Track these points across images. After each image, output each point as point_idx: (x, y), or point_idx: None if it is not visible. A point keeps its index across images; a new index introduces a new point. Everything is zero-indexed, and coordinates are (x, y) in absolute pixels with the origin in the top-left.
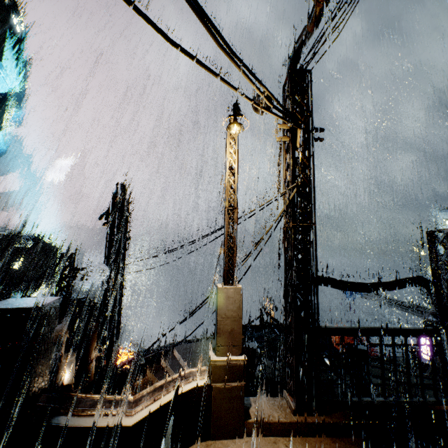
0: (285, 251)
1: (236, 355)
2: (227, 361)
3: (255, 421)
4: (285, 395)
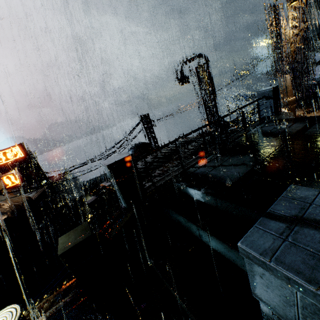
0: (294, 59)
1: (292, 97)
2: (291, 99)
3: (298, 115)
4: (295, 110)
